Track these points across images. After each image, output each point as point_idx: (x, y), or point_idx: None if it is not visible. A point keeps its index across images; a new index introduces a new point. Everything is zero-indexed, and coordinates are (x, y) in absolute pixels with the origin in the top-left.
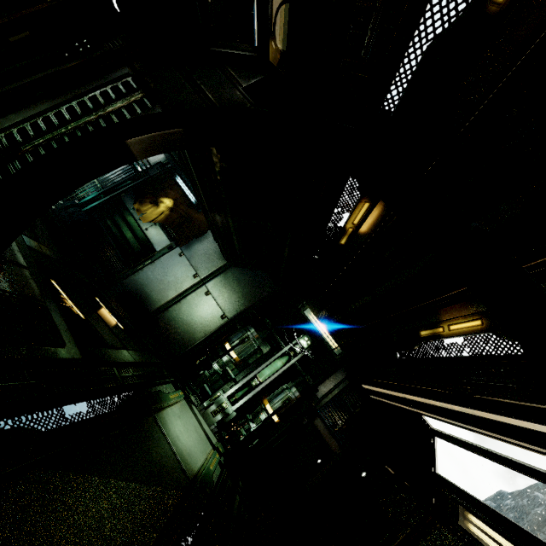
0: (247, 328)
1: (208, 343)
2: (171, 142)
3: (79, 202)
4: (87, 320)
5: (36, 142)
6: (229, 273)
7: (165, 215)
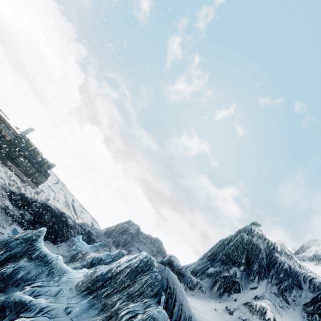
0: None
1: None
2: None
3: None
4: None
5: None
6: None
7: None
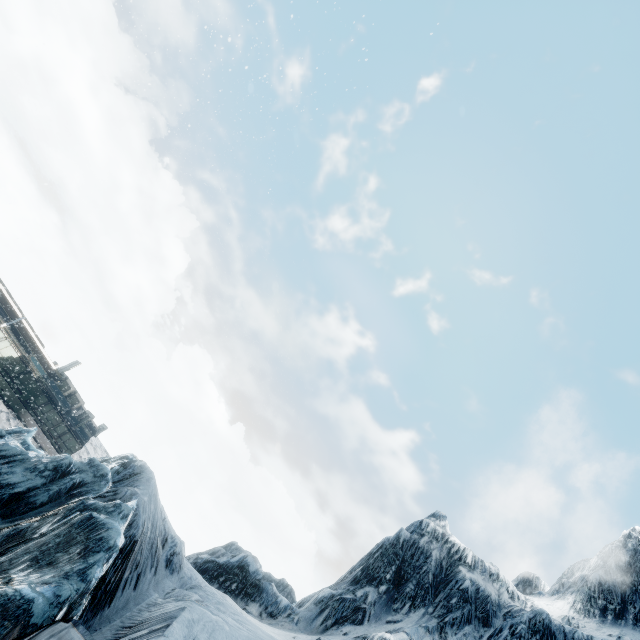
0: None
1: None
2: None
3: None
4: None
5: None
6: None
7: None
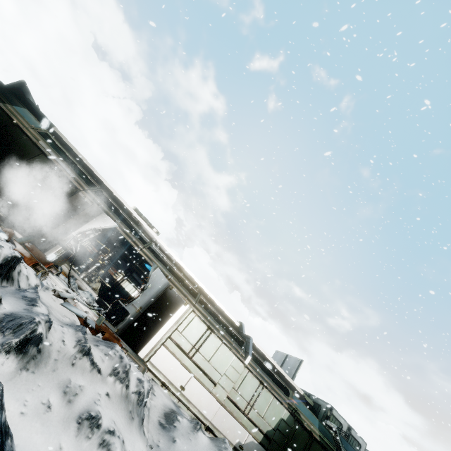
0: None
1: None
2: None
3: None
4: None
5: None
6: None
7: None
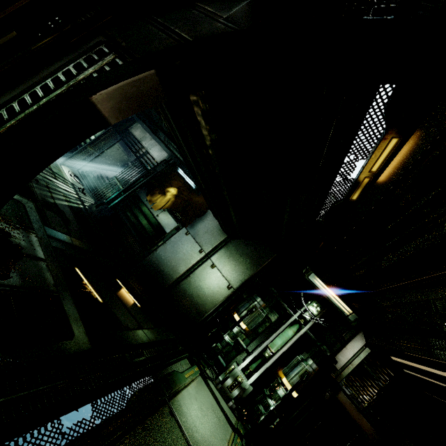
0: (253, 297)
1: (218, 313)
2: (144, 93)
3: (106, 201)
4: (104, 303)
5: (8, 124)
6: (230, 246)
7: (172, 201)
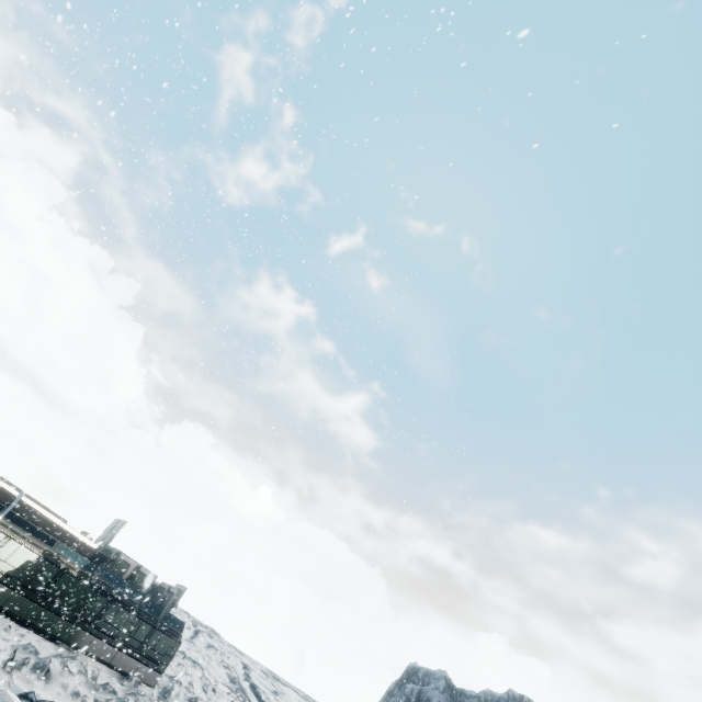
0: None
1: None
2: None
3: None
4: None
5: None
6: None
7: None
